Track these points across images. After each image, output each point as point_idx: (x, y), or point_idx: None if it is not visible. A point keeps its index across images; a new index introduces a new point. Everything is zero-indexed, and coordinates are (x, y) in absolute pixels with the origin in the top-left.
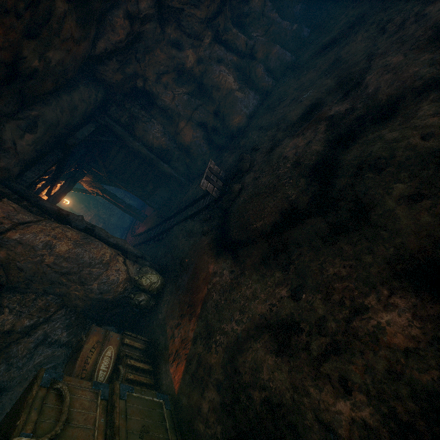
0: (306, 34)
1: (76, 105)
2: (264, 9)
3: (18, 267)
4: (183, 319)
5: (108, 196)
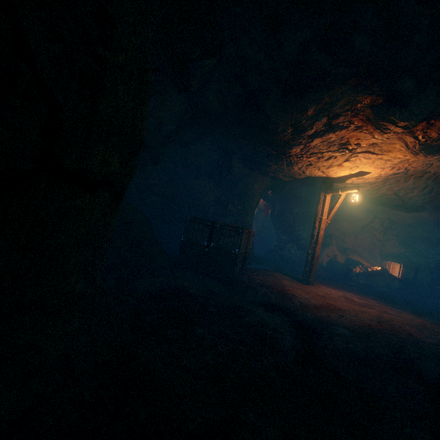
0: None
1: None
2: None
3: None
4: None
5: None
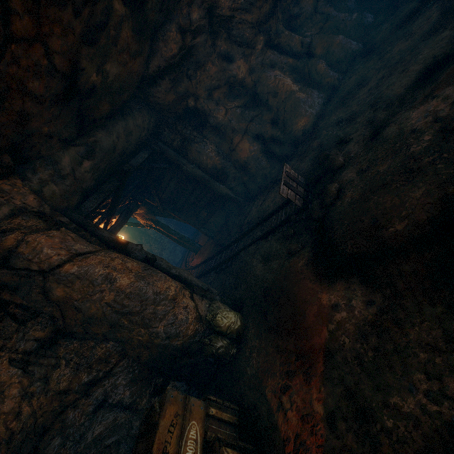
0: (371, 20)
1: (131, 130)
2: (316, 5)
3: (76, 307)
4: (294, 378)
5: (161, 228)
